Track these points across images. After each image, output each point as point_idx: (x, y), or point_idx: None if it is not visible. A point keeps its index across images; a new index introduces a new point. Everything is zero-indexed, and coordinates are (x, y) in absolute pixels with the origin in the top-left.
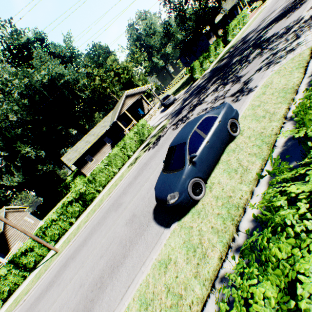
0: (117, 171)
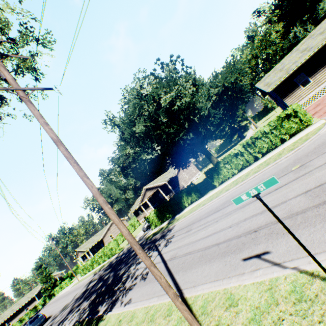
0: (102, 262)
